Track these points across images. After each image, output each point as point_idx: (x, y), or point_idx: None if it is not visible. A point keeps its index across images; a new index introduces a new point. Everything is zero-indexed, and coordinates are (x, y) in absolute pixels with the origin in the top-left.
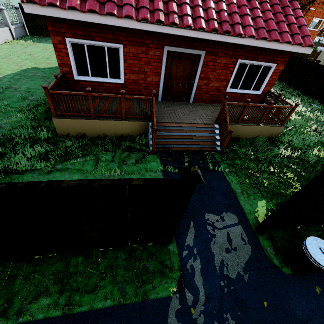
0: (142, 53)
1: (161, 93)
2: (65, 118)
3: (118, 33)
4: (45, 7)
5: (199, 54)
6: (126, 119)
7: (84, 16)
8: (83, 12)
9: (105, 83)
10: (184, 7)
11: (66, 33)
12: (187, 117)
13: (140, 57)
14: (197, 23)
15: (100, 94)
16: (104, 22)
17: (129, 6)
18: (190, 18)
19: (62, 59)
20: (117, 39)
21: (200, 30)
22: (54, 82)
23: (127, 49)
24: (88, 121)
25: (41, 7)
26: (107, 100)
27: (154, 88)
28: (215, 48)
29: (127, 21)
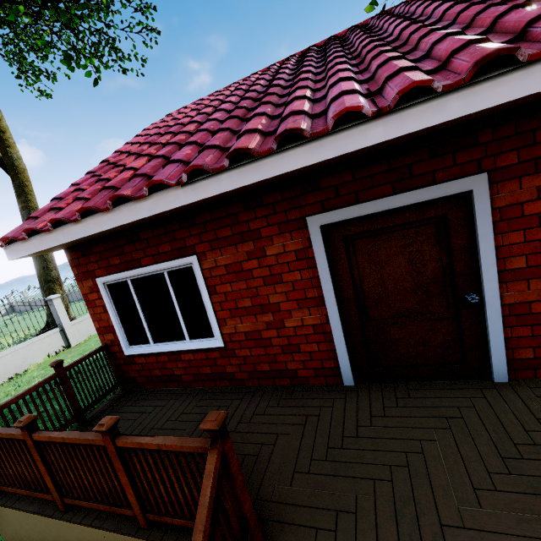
0: (249, 259)
1: (346, 360)
2: (4, 505)
3: (181, 234)
4: (28, 241)
5: (458, 195)
6: (156, 528)
7: (82, 229)
8: (78, 222)
9: (184, 353)
10: (333, 89)
11: (97, 269)
12: (495, 521)
13: (247, 271)
14: (388, 89)
15: (53, 436)
16: (115, 223)
17: (170, 165)
18: (355, 96)
19: (100, 320)
20: (182, 247)
21: (412, 101)
22: (32, 387)
23: (209, 261)
24: (49, 520)
25: (25, 243)
26: (186, 400)
27: (317, 345)
28: (536, 142)
29: (159, 197)
